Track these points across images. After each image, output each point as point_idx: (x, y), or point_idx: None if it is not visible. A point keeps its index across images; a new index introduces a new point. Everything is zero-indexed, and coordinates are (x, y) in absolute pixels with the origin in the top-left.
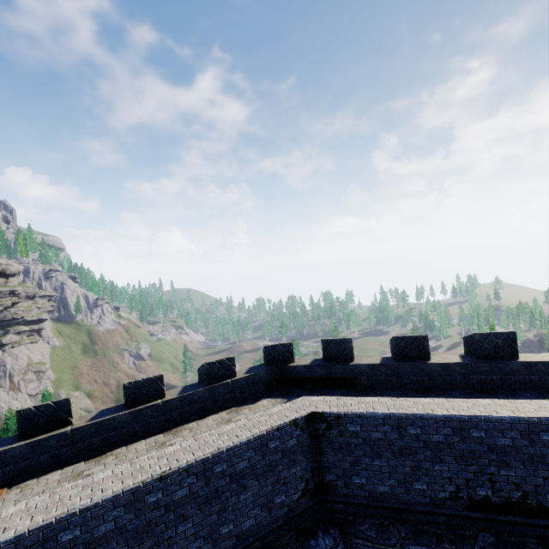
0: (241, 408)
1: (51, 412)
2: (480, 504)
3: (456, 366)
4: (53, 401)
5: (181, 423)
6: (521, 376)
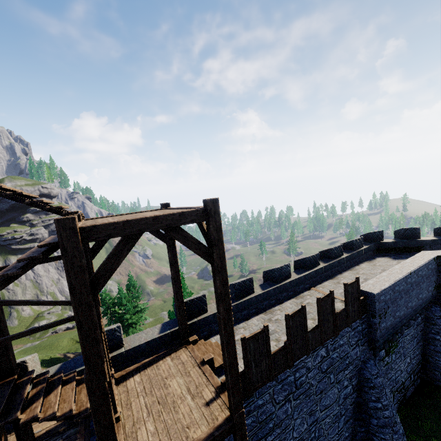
0: (371, 261)
1: (315, 259)
2: None
3: None
4: (315, 254)
5: (350, 267)
6: None
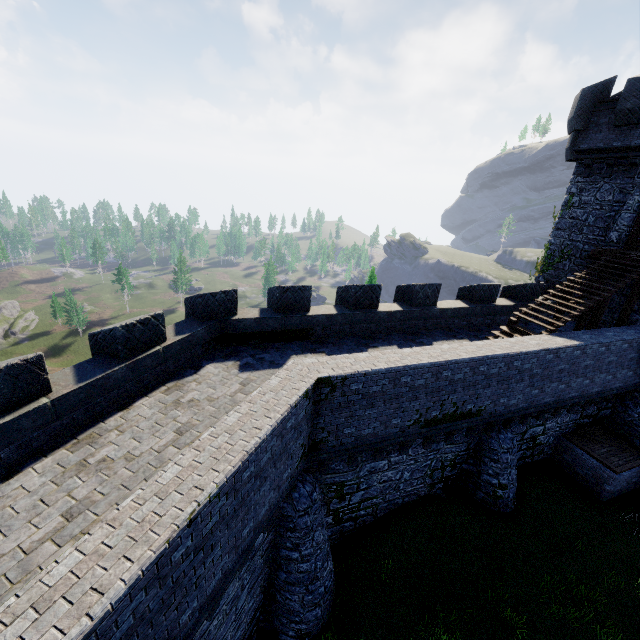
0: (182, 383)
1: None
2: (430, 422)
3: (399, 314)
4: None
5: (89, 423)
6: (436, 320)
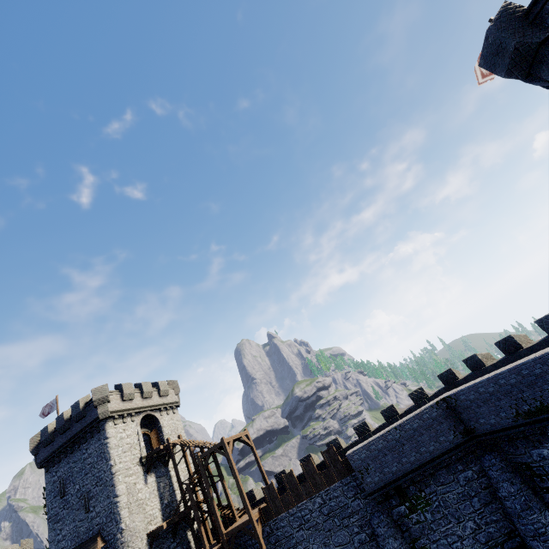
0: None
1: (362, 427)
2: (527, 415)
3: (536, 346)
4: (361, 423)
5: None
6: None
